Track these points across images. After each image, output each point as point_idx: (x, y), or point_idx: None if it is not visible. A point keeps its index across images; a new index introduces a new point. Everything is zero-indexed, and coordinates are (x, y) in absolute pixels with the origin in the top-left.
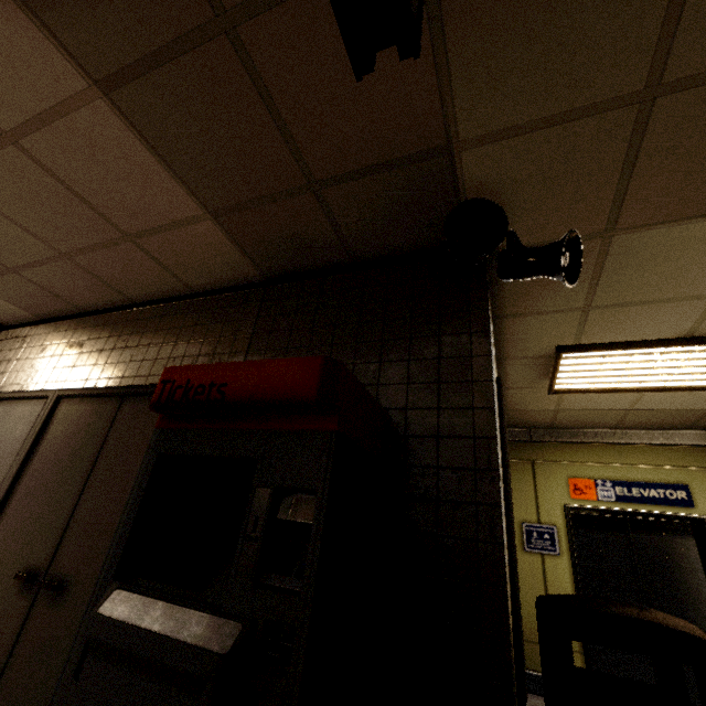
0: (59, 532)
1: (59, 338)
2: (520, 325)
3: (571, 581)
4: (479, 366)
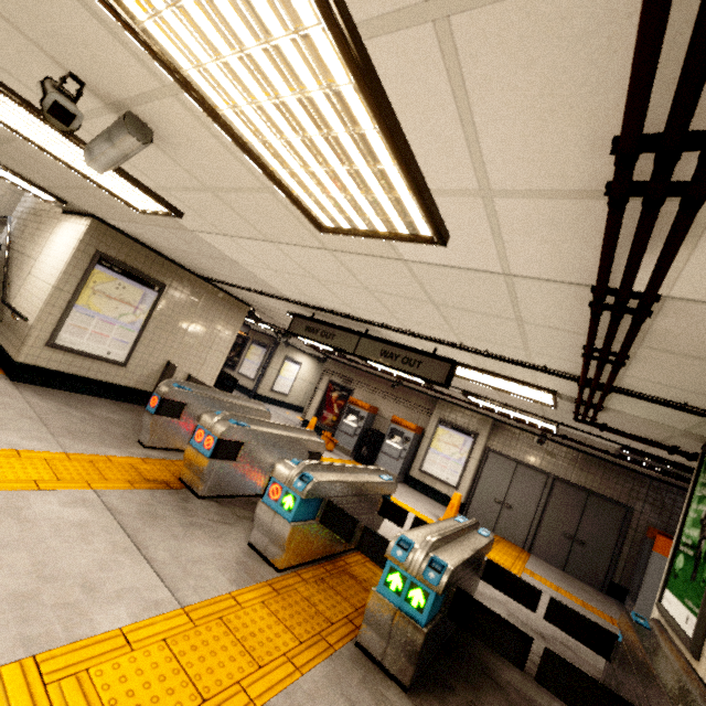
0: (574, 527)
1: (538, 445)
2: None
3: None
4: None
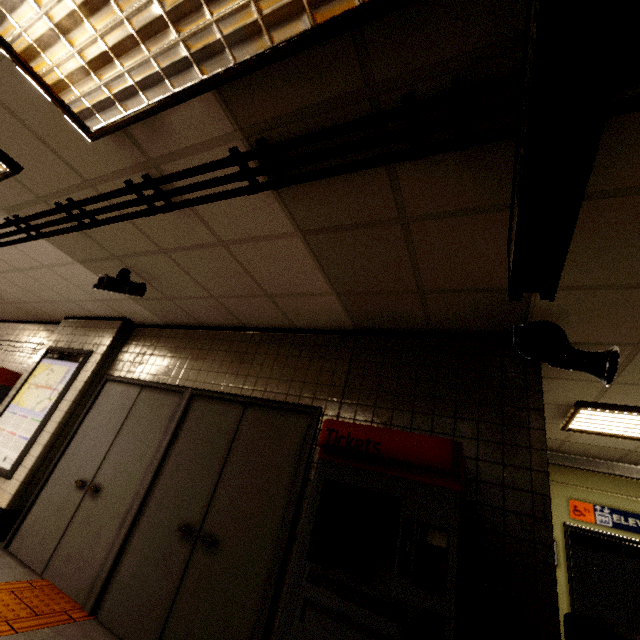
0: (206, 501)
1: (184, 343)
2: (550, 384)
3: (567, 592)
4: (535, 437)
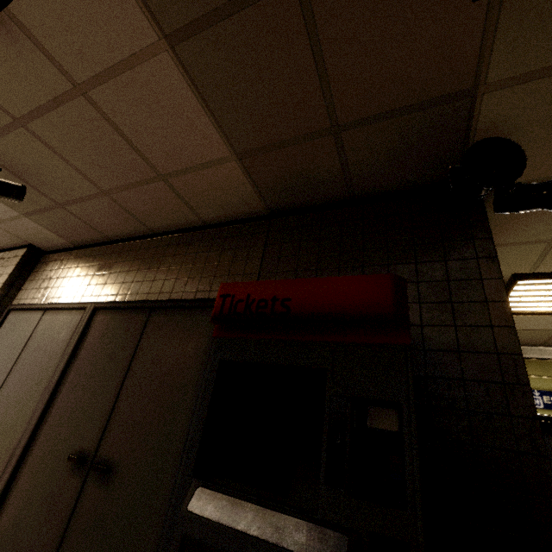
0: (102, 421)
1: (91, 261)
2: None
3: None
4: (491, 288)
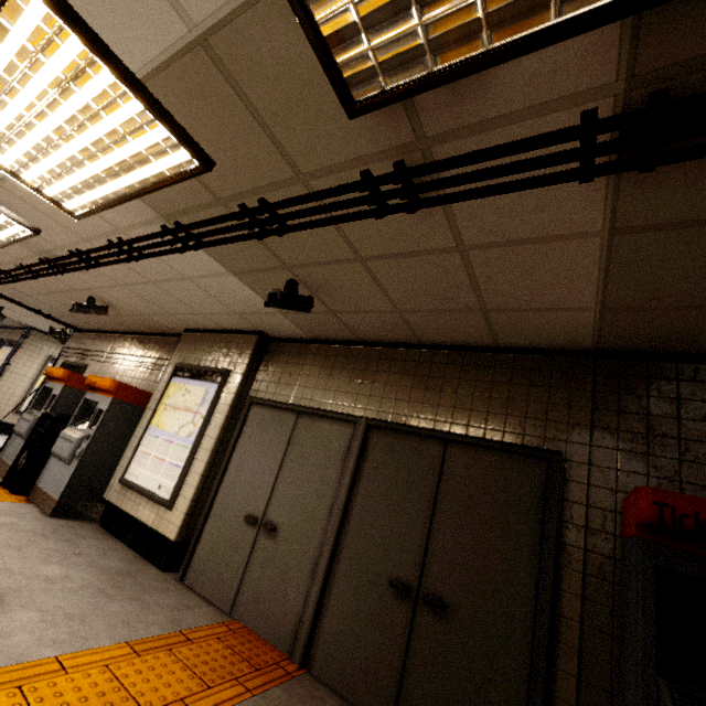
0: (418, 555)
1: (340, 362)
2: None
3: None
4: None
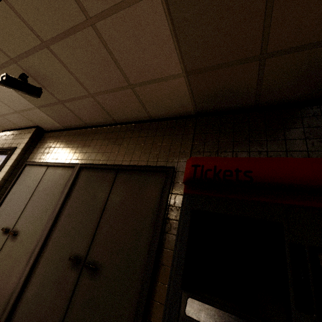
0: (89, 238)
1: (75, 138)
2: None
3: None
4: None
